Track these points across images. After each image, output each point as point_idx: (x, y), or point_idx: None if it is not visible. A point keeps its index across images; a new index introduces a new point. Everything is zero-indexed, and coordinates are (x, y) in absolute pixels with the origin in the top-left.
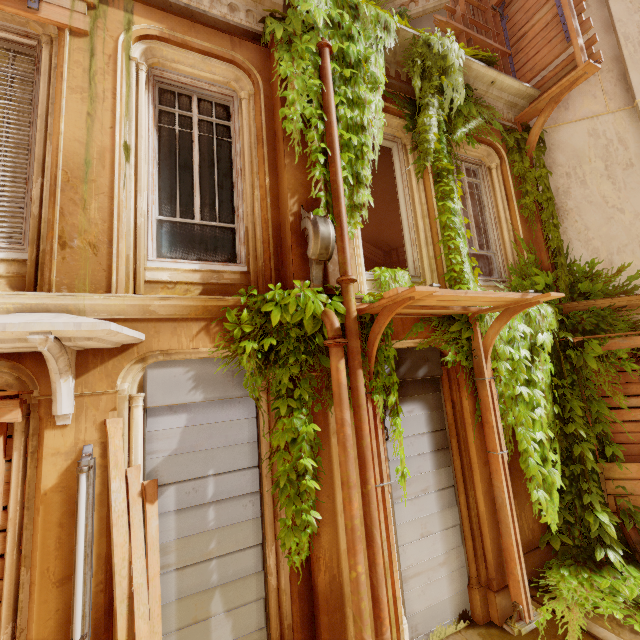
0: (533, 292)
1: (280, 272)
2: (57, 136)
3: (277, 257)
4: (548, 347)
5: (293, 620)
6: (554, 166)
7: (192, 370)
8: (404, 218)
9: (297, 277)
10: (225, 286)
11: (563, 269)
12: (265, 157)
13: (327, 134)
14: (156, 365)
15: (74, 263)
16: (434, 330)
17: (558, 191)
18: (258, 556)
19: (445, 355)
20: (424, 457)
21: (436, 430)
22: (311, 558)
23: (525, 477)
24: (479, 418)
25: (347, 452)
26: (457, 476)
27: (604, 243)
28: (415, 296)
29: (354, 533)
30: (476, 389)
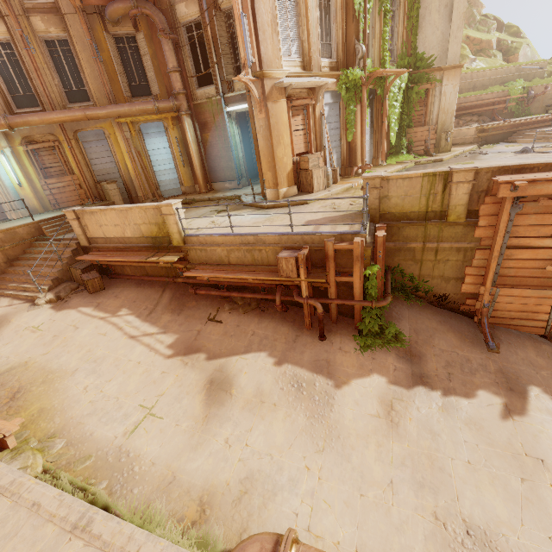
0: (403, 67)
1: (346, 62)
2: (308, 18)
3: (346, 57)
4: (403, 89)
5: (346, 155)
6: (423, 2)
7: (330, 94)
8: (370, 33)
9: (354, 65)
10: (333, 67)
11: (414, 56)
12: (344, 16)
13: (364, 9)
14: (325, 92)
15: (314, 62)
16: (376, 82)
17: (421, 17)
18: (339, 143)
19: (377, 92)
20: (368, 124)
21: (371, 117)
22: (350, 142)
23: (390, 130)
24: (382, 112)
25: (364, 113)
26: (374, 130)
27: (429, 45)
28: (383, 72)
29: (364, 130)
30: (383, 103)
